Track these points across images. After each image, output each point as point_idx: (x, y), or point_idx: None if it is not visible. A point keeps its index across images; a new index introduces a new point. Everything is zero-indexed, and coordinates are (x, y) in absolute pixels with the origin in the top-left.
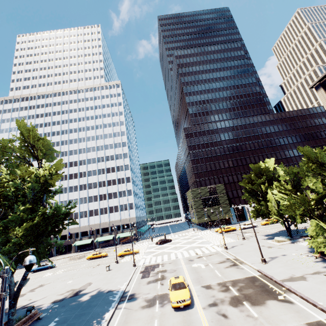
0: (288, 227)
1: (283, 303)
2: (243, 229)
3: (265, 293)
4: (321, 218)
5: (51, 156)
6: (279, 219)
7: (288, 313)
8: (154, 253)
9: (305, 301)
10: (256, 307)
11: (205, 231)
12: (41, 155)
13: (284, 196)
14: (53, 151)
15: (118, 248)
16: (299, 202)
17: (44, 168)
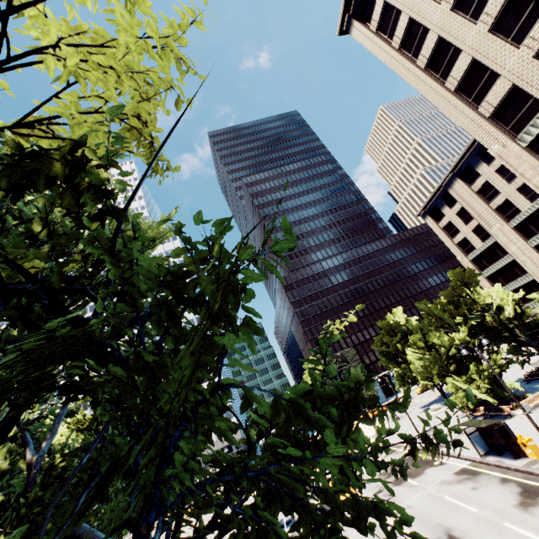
0: (440, 390)
1: (438, 467)
2: None
3: (423, 465)
4: (457, 373)
5: None
6: (428, 382)
7: (441, 471)
8: None
9: (455, 458)
10: (417, 478)
11: None
12: None
13: (421, 355)
14: None
15: None
16: (432, 361)
17: None
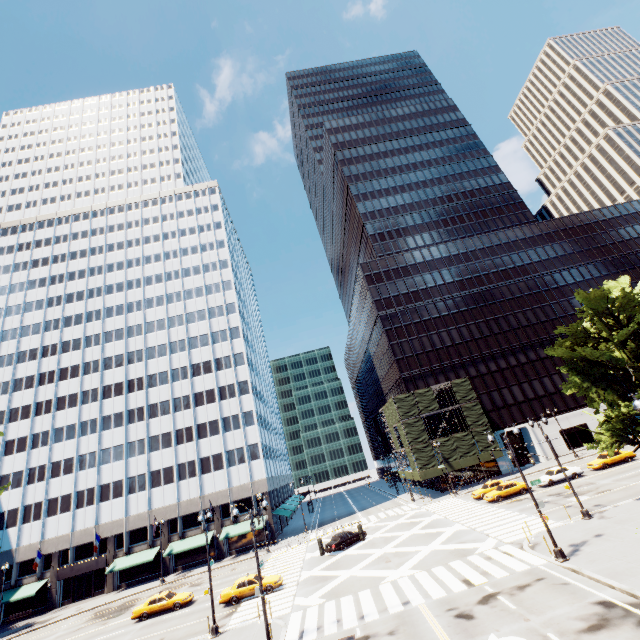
0: None
1: None
2: (549, 487)
3: None
4: None
5: None
6: None
7: None
8: (328, 587)
9: None
10: None
11: (444, 498)
12: None
13: None
14: None
15: (225, 571)
16: None
17: None
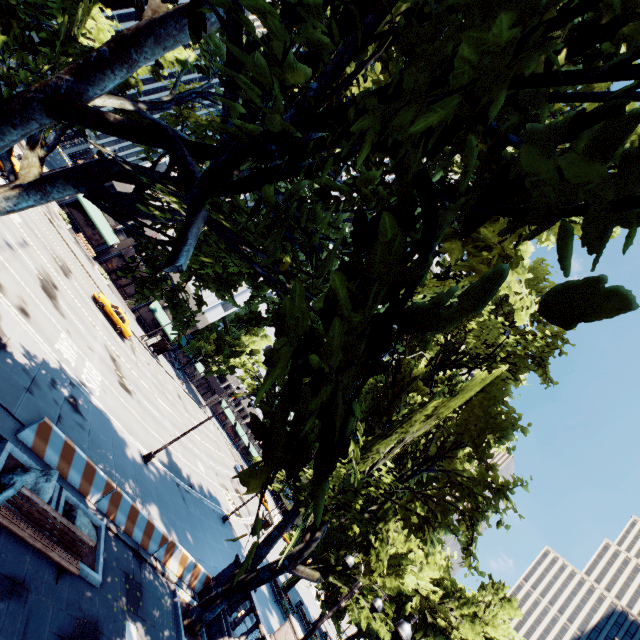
0: None
1: None
2: None
3: None
4: None
5: None
6: None
7: None
8: None
9: None
10: None
11: None
12: None
13: None
14: None
15: None
16: None
17: None
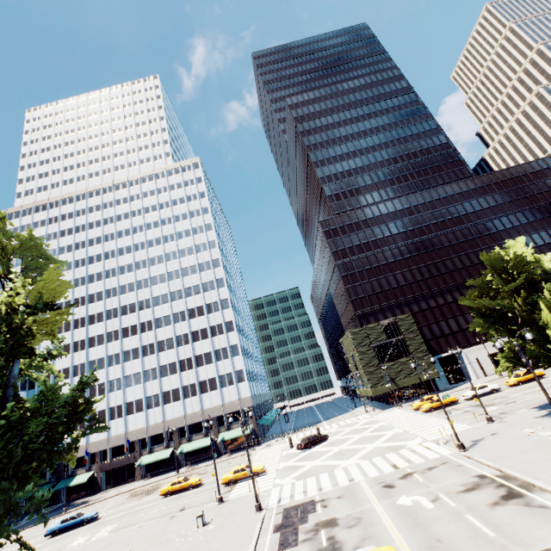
0: None
1: None
2: (472, 400)
3: None
4: None
5: (41, 271)
6: None
7: None
8: (298, 472)
9: None
10: None
11: (390, 410)
12: (1, 264)
13: None
14: (47, 261)
15: (223, 464)
16: None
17: (8, 293)
